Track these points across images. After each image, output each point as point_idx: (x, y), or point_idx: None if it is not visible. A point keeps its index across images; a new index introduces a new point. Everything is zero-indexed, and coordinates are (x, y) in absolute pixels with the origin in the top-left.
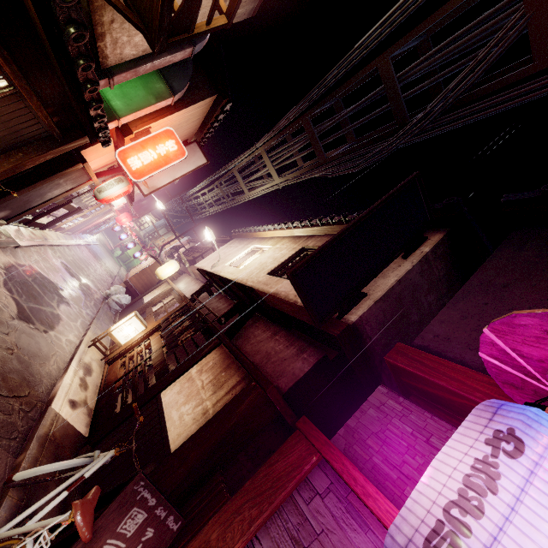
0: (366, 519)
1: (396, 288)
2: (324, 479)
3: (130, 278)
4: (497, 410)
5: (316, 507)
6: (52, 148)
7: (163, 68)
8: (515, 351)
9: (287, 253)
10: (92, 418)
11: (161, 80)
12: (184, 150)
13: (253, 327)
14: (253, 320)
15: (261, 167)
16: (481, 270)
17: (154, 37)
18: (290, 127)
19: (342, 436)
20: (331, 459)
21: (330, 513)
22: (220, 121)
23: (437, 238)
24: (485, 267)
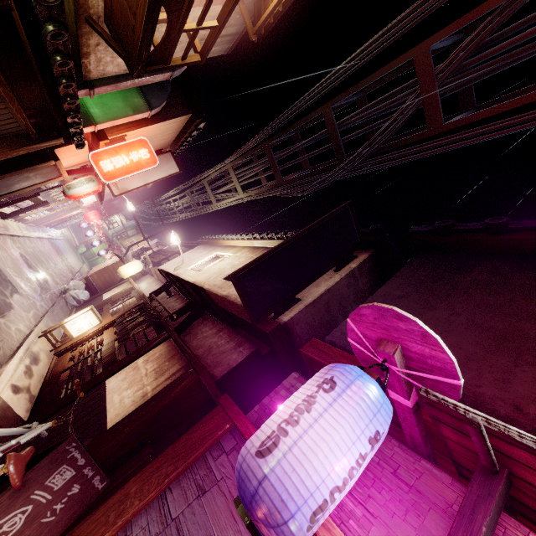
0: None
1: (325, 296)
2: (232, 441)
3: (91, 275)
4: (332, 368)
5: (221, 462)
6: (26, 145)
7: (143, 86)
8: (364, 335)
9: (244, 261)
10: (33, 404)
11: (140, 96)
12: (156, 159)
13: (202, 325)
14: (203, 319)
15: (230, 181)
16: (387, 284)
17: (133, 65)
18: (254, 150)
19: (256, 411)
20: (239, 424)
21: (231, 465)
22: (194, 136)
23: (364, 257)
24: (390, 282)
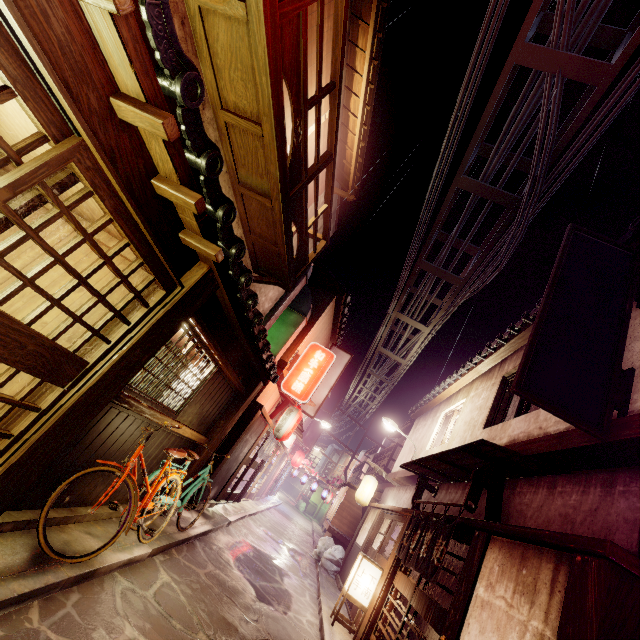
0: None
1: None
2: None
3: (332, 522)
4: None
5: None
6: (241, 404)
7: (291, 303)
8: None
9: (489, 394)
10: None
11: (292, 312)
12: (331, 353)
13: (516, 495)
14: (508, 488)
15: (402, 331)
16: None
17: (287, 281)
18: (411, 278)
19: None
20: None
21: None
22: (347, 314)
23: None
24: None
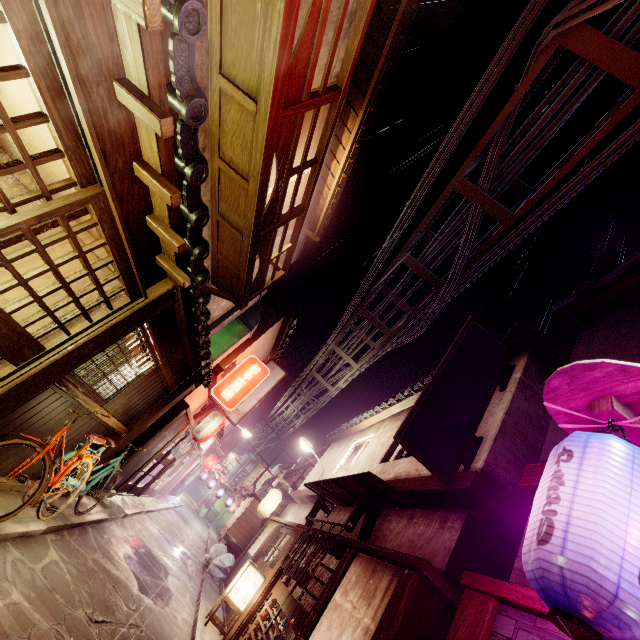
0: (558, 634)
1: (508, 421)
2: (508, 622)
3: (229, 530)
4: (559, 444)
5: None
6: (169, 402)
7: (240, 315)
8: (571, 409)
9: (392, 434)
10: None
11: (239, 323)
12: (267, 369)
13: (386, 522)
14: (382, 516)
15: (337, 360)
16: None
17: (240, 300)
18: (351, 319)
19: (515, 581)
20: (504, 593)
21: None
22: (290, 335)
23: (523, 361)
24: None
